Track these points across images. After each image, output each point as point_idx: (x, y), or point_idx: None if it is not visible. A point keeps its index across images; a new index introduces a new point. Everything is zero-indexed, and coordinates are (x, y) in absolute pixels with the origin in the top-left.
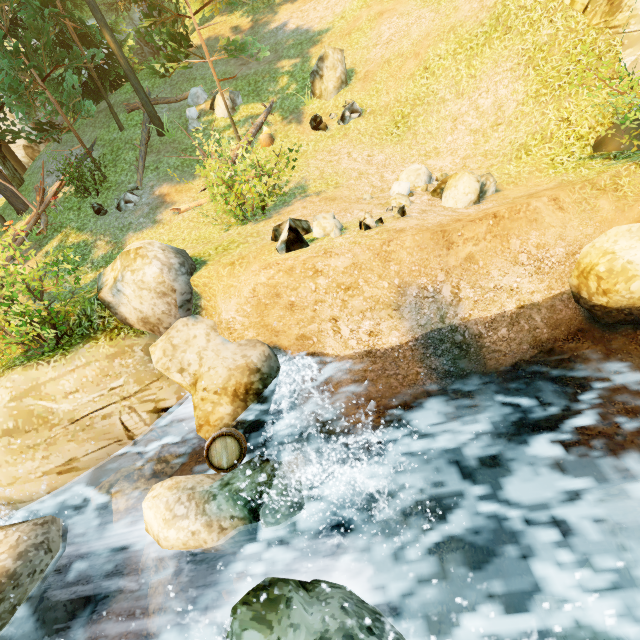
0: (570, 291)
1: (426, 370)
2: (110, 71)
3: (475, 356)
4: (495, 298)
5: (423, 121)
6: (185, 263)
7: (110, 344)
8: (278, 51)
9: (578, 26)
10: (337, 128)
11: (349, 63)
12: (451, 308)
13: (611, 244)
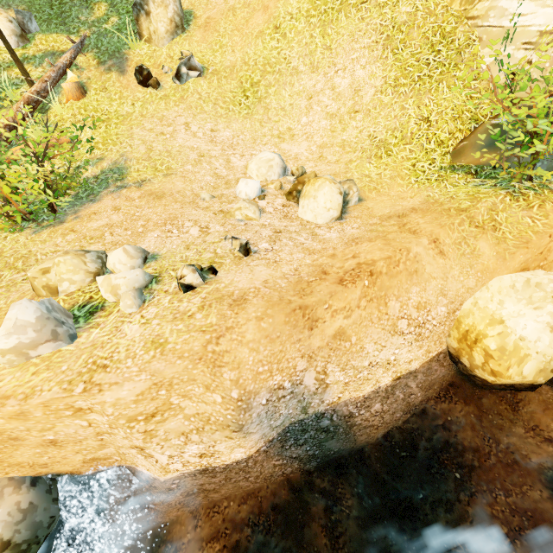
0: (447, 349)
1: (286, 460)
2: None
3: (344, 435)
4: (370, 376)
5: (275, 93)
6: None
7: None
8: None
9: (437, 9)
10: (172, 87)
11: (186, 2)
12: (316, 396)
13: (497, 306)
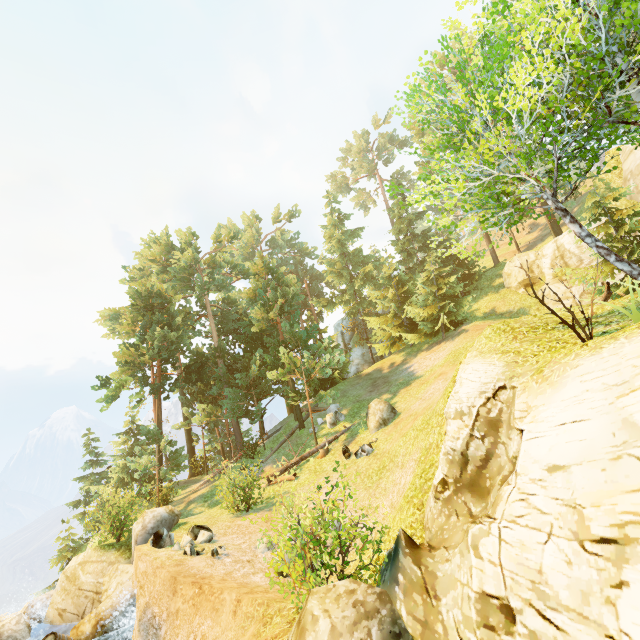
0: None
1: None
2: (327, 382)
3: None
4: None
5: (388, 476)
6: (155, 528)
7: (117, 555)
8: (391, 386)
9: (440, 443)
10: (353, 459)
11: (403, 407)
12: None
13: None
